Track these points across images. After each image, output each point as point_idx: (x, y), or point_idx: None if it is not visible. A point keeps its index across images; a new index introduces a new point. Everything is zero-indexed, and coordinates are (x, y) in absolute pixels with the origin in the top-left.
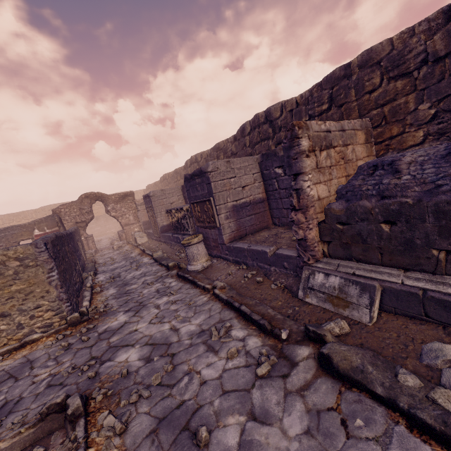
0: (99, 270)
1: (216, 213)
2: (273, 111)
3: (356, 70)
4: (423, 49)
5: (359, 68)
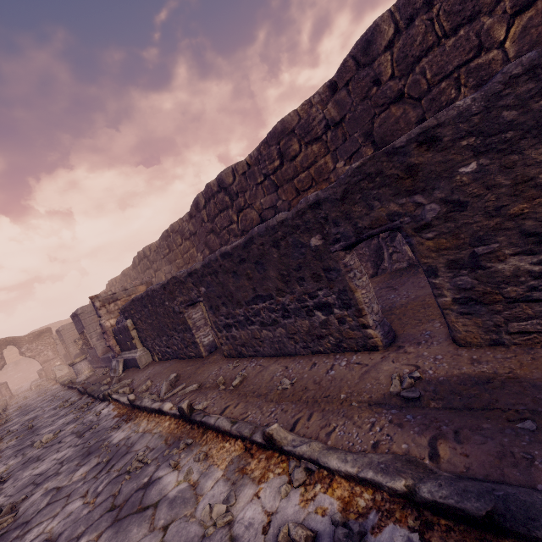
0: (10, 408)
1: (90, 339)
2: (146, 251)
3: (171, 234)
4: (188, 229)
5: (172, 233)
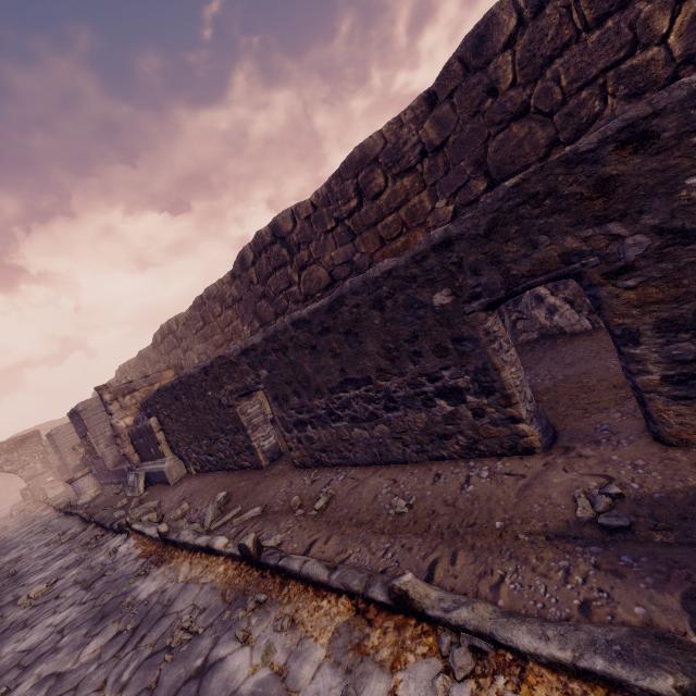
0: None
1: (96, 445)
2: (172, 325)
3: (206, 300)
4: (231, 294)
5: (208, 299)
